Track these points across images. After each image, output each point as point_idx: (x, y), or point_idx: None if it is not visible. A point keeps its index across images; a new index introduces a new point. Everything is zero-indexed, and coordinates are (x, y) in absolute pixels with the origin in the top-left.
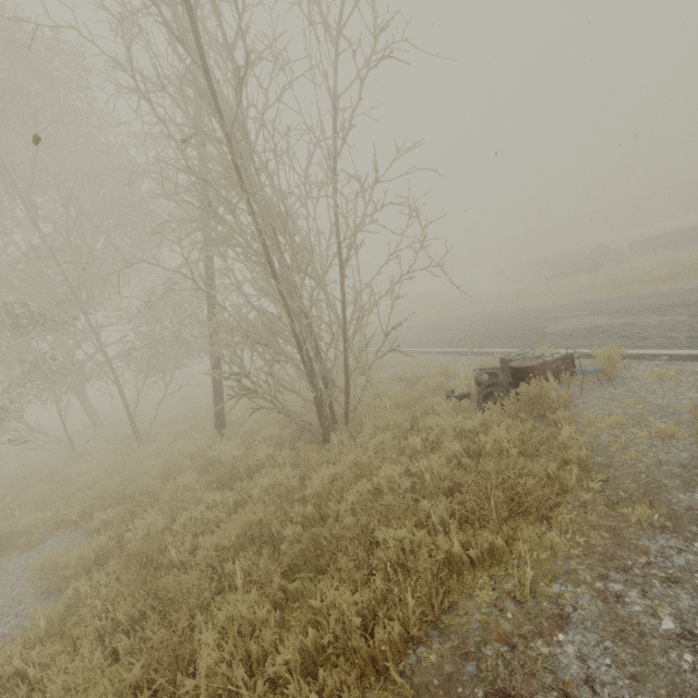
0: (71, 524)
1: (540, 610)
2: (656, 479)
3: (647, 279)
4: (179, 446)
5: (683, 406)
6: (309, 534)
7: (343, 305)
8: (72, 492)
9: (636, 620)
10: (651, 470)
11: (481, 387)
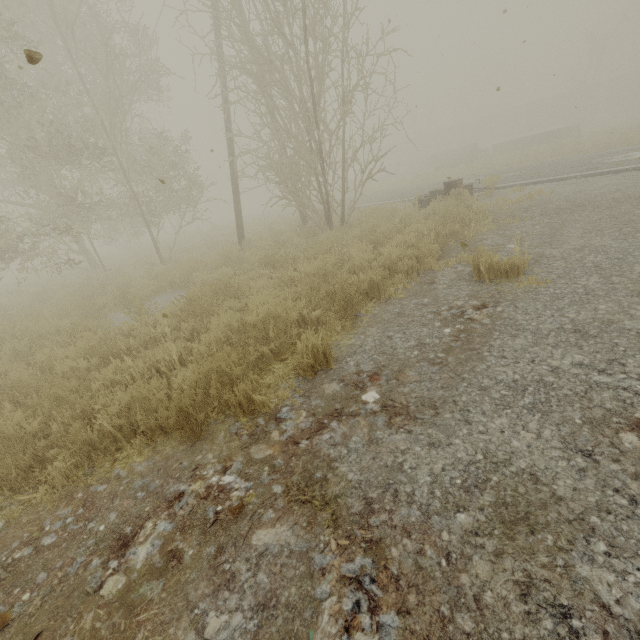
0: (170, 287)
1: (476, 240)
2: (514, 213)
3: (505, 164)
4: (212, 255)
5: (525, 195)
6: (372, 234)
7: (343, 144)
8: (153, 276)
9: (508, 234)
10: (512, 212)
11: (424, 202)
